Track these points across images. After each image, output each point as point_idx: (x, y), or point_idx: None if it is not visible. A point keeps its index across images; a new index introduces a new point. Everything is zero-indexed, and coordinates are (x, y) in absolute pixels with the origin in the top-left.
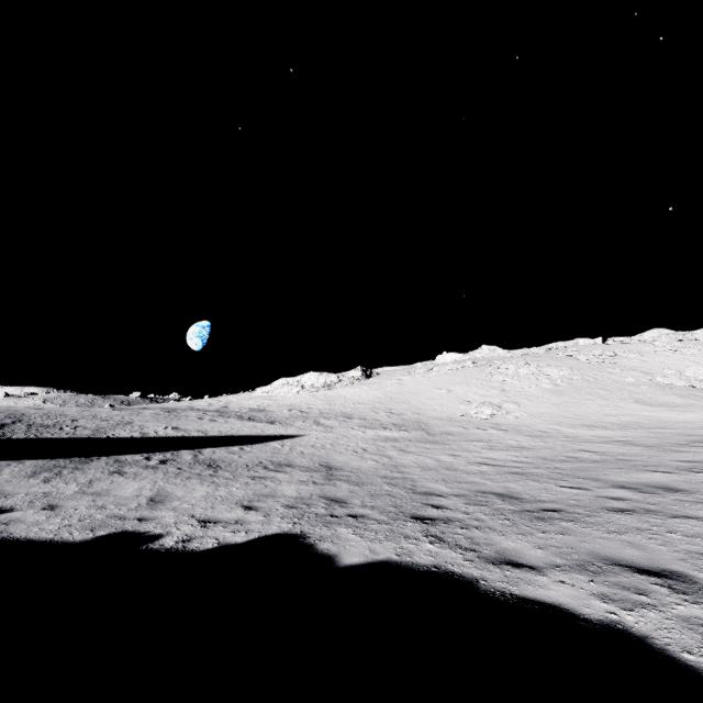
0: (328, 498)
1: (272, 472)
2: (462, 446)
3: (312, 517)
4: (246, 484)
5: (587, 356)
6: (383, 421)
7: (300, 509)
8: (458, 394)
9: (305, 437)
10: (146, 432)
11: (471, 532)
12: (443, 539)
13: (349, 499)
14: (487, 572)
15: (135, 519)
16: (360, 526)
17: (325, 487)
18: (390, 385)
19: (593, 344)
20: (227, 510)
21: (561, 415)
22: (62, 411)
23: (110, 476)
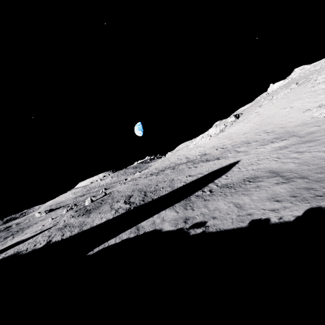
0: (301, 188)
1: (257, 183)
2: None
3: (311, 199)
4: (257, 191)
5: None
6: (268, 138)
7: (299, 196)
8: (298, 107)
9: (242, 161)
10: (184, 181)
11: None
12: None
13: (312, 186)
14: None
15: (246, 215)
16: None
17: (291, 183)
18: (253, 117)
19: None
20: (271, 204)
21: None
22: (146, 183)
23: (206, 202)
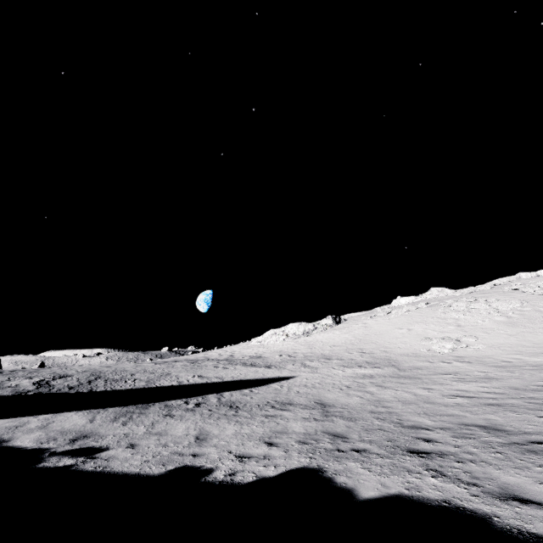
0: (331, 433)
1: (279, 411)
2: (433, 379)
3: (323, 452)
4: (262, 422)
5: (532, 288)
6: (358, 360)
7: (310, 444)
8: (418, 332)
9: (297, 378)
10: (181, 380)
11: (468, 465)
12: (443, 473)
13: (348, 434)
14: (496, 508)
15: (190, 454)
16: (366, 460)
17: (325, 423)
18: (357, 328)
19: (536, 276)
20: (255, 446)
21: (520, 345)
22: (123, 367)
23: (164, 418)
